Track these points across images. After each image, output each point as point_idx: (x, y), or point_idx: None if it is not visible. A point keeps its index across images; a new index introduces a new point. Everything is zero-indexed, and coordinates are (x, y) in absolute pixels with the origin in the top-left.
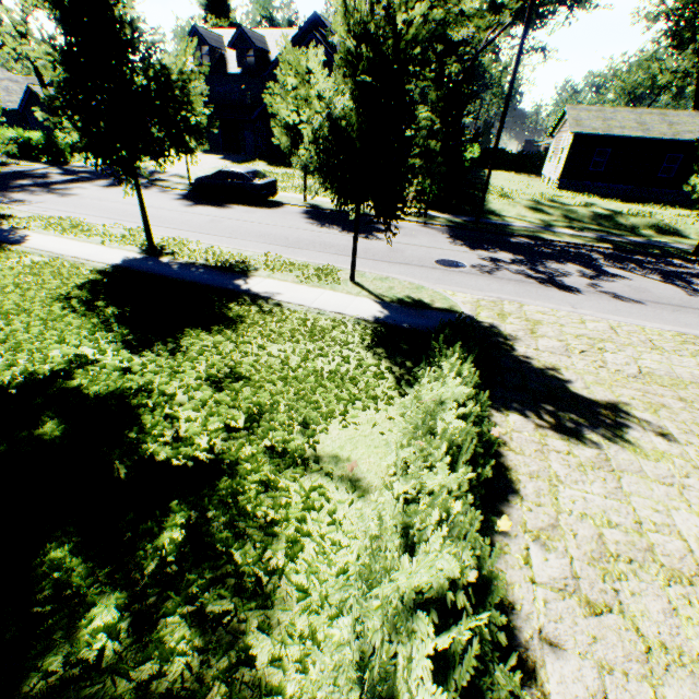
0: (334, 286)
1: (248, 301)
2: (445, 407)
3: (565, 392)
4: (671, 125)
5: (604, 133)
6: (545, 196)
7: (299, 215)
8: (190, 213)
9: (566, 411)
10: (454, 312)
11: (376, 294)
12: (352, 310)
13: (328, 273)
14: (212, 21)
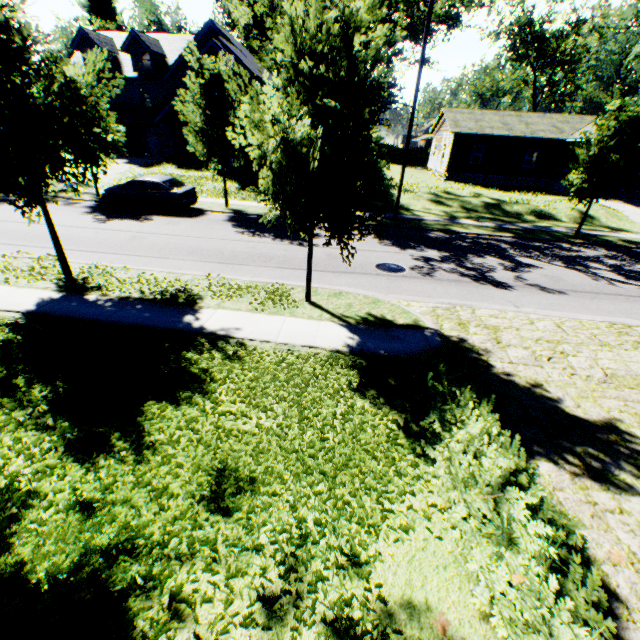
0: (293, 310)
1: (207, 346)
2: (507, 497)
3: (565, 416)
4: (527, 125)
5: (479, 133)
6: (440, 188)
7: (226, 223)
8: (106, 230)
9: (581, 444)
10: (421, 328)
11: (338, 315)
12: (322, 340)
13: (281, 294)
14: (98, 23)
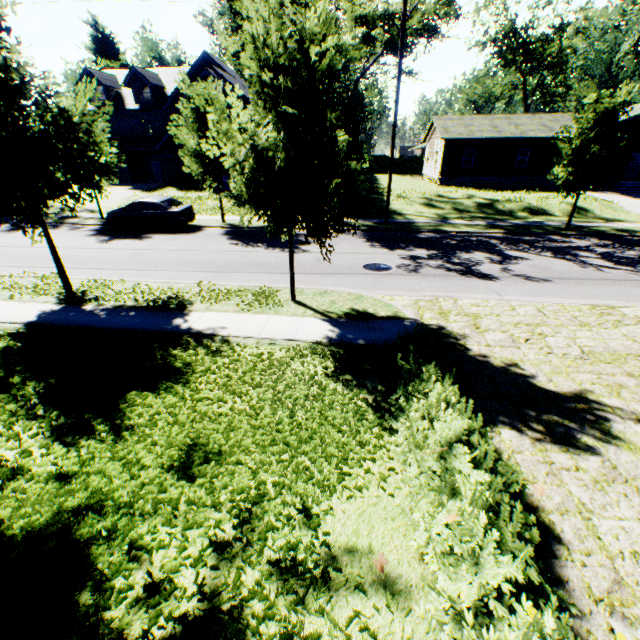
0: (278, 309)
1: (192, 343)
2: (454, 452)
3: (535, 390)
4: (516, 126)
5: (469, 137)
6: (433, 192)
7: (221, 237)
8: (108, 249)
9: (547, 413)
10: (401, 319)
11: (321, 311)
12: (303, 334)
13: (267, 296)
14: (103, 63)
